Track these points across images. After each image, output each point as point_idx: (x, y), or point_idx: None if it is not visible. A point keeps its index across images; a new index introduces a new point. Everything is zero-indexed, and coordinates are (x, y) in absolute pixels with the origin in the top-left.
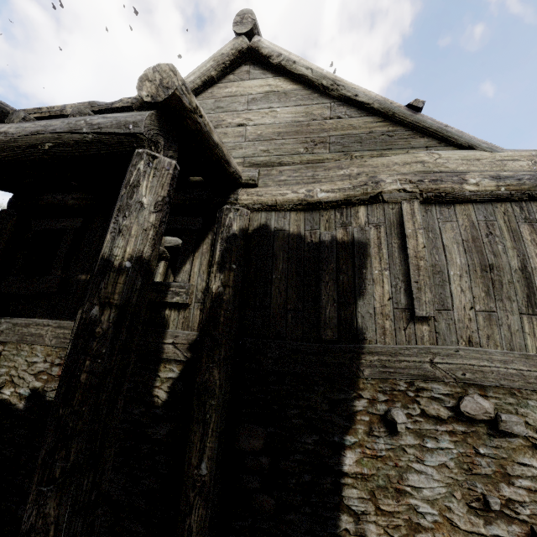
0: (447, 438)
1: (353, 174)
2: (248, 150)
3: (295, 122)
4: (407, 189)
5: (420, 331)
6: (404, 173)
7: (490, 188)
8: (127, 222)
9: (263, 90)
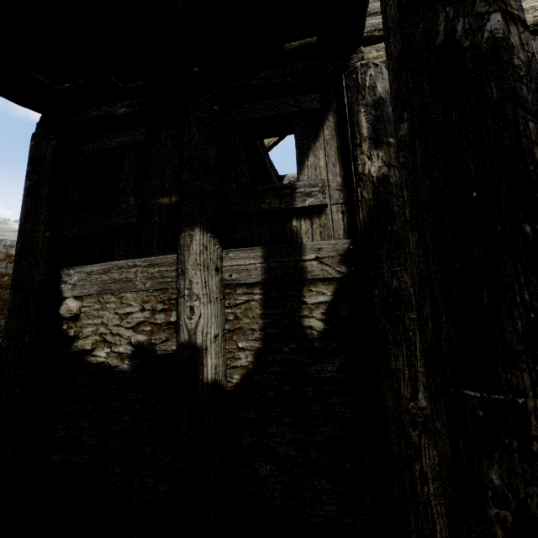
0: None
1: None
2: None
3: None
4: None
5: None
6: None
7: None
8: None
9: None
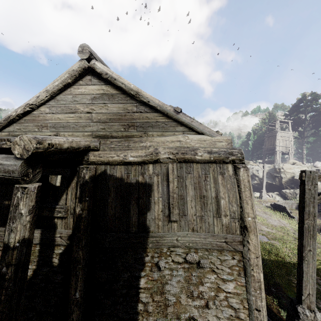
0: (181, 270)
1: (147, 146)
2: (94, 128)
3: (118, 113)
4: (170, 157)
5: (173, 226)
6: (170, 147)
7: (207, 158)
8: (14, 225)
9: (100, 92)
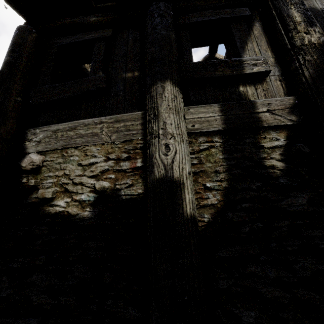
0: None
1: None
2: None
3: None
4: None
5: None
6: None
7: None
8: None
9: None
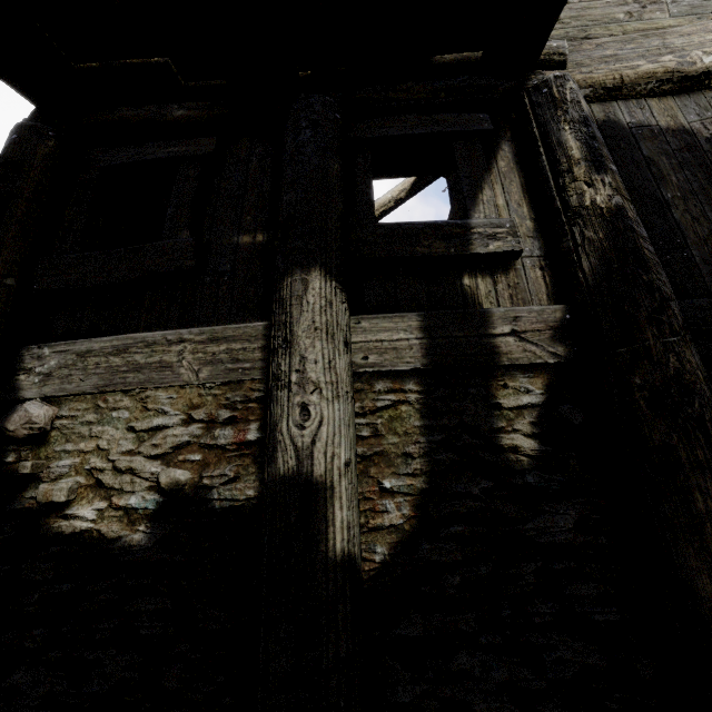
0: None
1: None
2: None
3: None
4: None
5: None
6: None
7: None
8: None
9: None
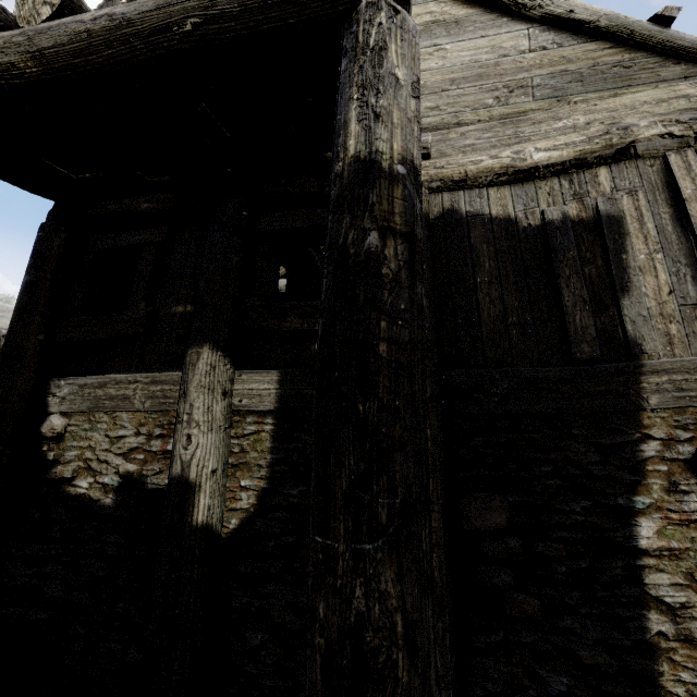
0: None
1: (580, 125)
2: None
3: (476, 62)
4: (675, 132)
5: None
6: (661, 114)
7: None
8: (384, 102)
9: (422, 20)
